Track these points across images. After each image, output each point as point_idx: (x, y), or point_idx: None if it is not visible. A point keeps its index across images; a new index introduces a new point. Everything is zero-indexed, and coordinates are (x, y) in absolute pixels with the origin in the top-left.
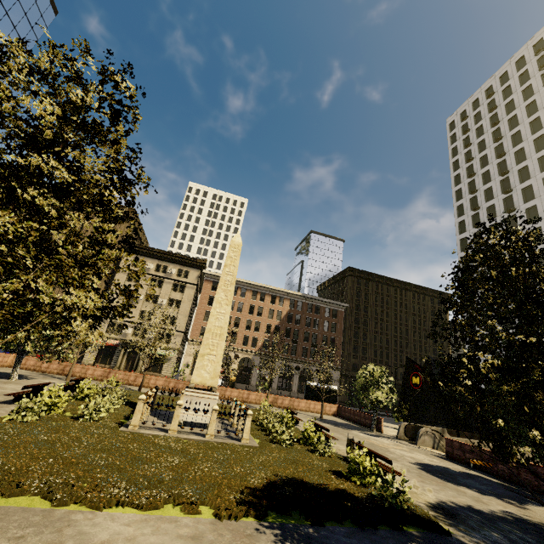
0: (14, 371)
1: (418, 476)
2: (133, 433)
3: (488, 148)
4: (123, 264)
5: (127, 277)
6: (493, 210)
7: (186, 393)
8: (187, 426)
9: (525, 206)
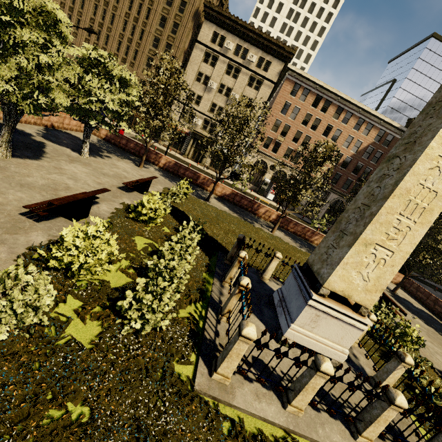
0: (83, 147)
1: None
2: (223, 418)
3: None
4: (201, 38)
5: (204, 57)
6: None
7: (312, 302)
8: (323, 404)
9: None
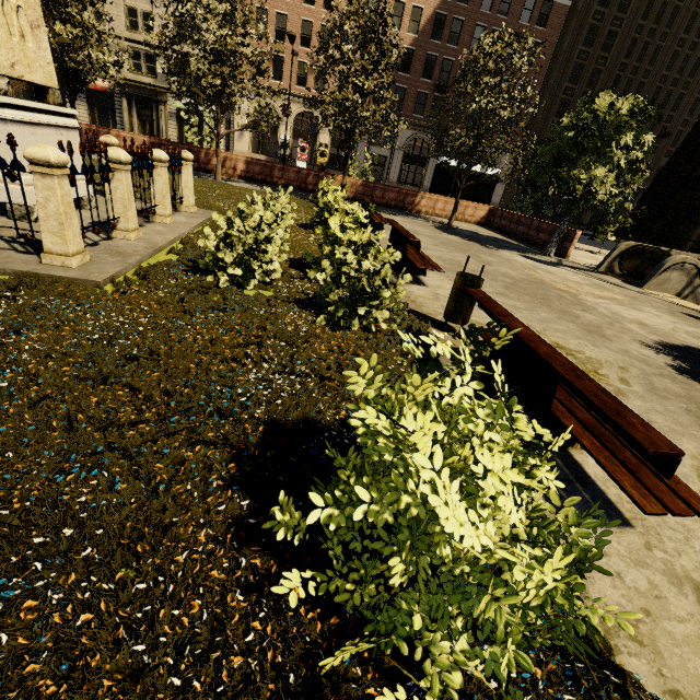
0: None
1: (693, 418)
2: None
3: None
4: None
5: None
6: None
7: None
8: None
9: None
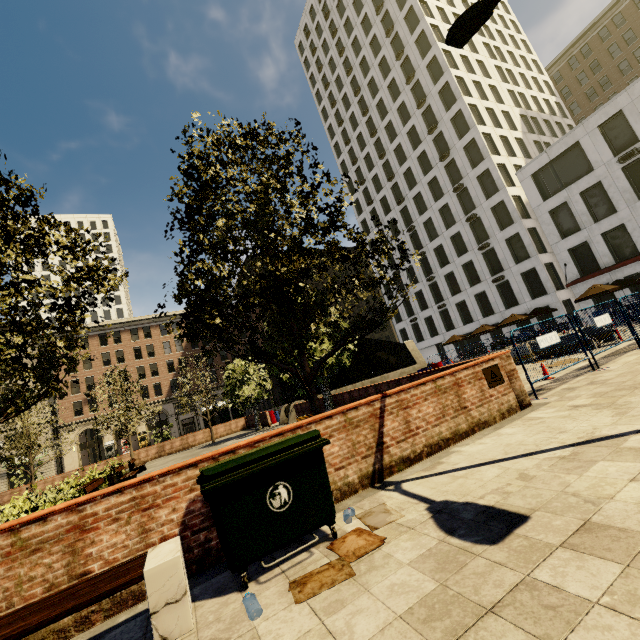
0: None
1: None
2: None
3: (338, 66)
4: None
5: None
6: (362, 139)
7: None
8: None
9: (384, 125)
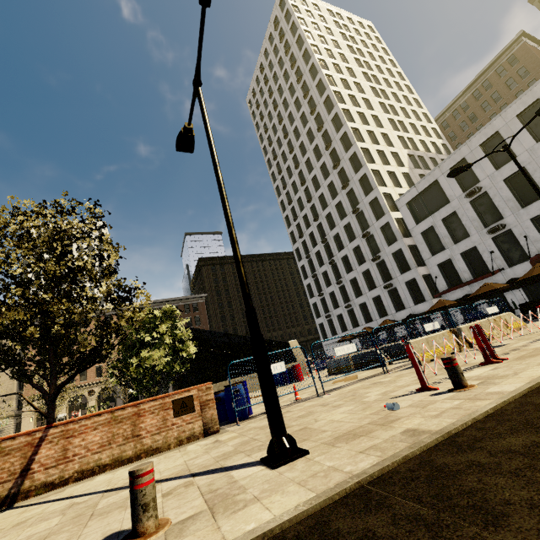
0: None
1: None
2: None
3: (274, 117)
4: None
5: None
6: (290, 170)
7: None
8: None
9: (304, 160)
